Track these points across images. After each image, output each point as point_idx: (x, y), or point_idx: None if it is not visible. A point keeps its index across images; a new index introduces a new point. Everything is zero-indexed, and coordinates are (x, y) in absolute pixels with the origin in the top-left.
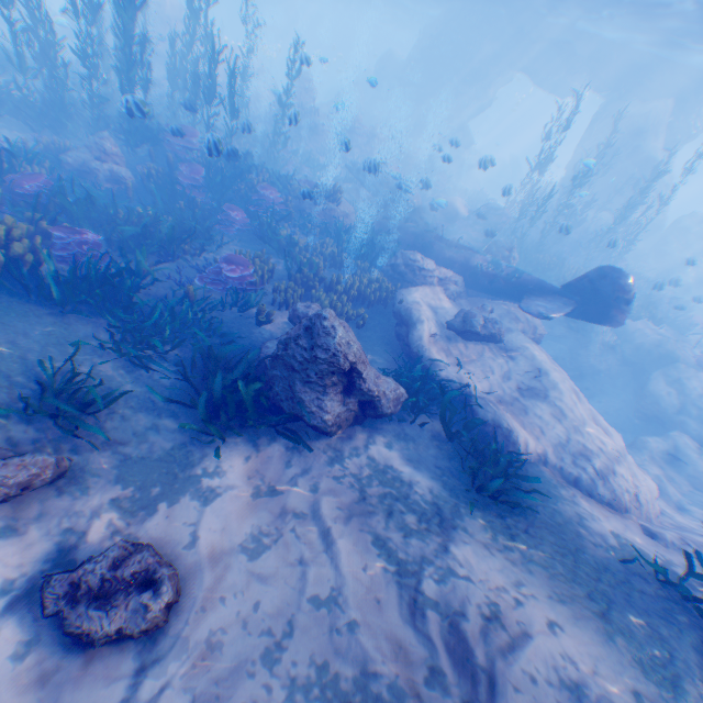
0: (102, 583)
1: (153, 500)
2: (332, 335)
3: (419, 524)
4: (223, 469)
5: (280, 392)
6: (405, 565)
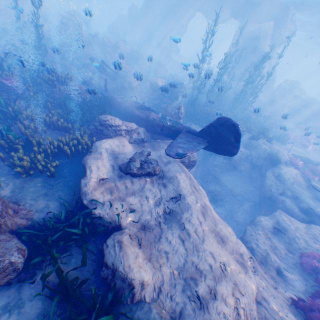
0: None
1: None
2: None
3: None
4: None
5: None
6: None
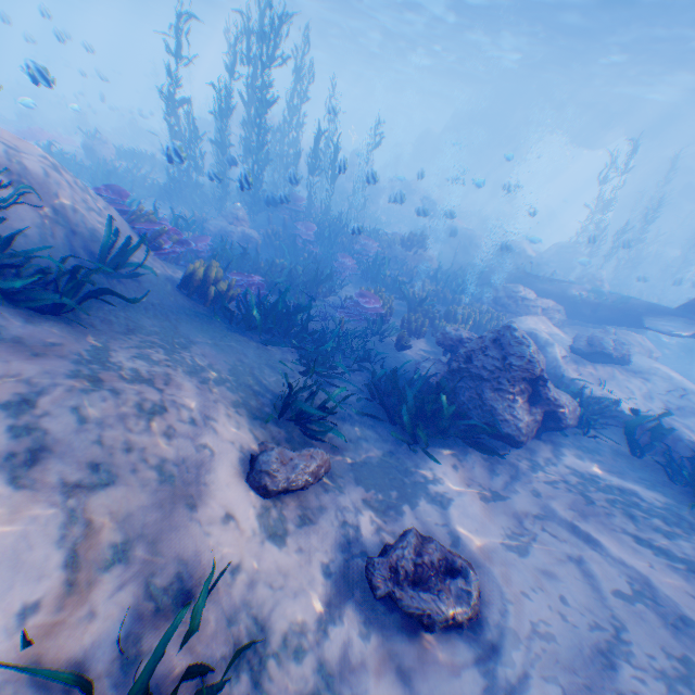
0: (414, 568)
1: (394, 501)
2: (524, 344)
3: (670, 527)
4: (438, 476)
5: (468, 403)
6: (692, 564)
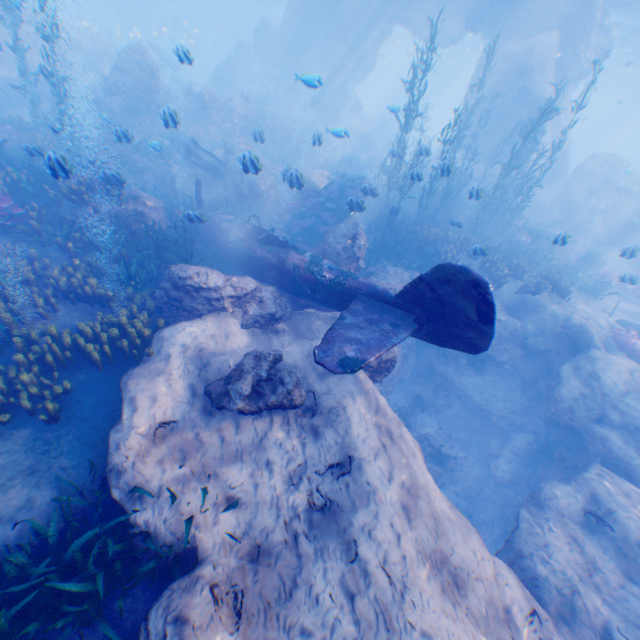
0: None
1: None
2: None
3: None
4: None
5: None
6: None
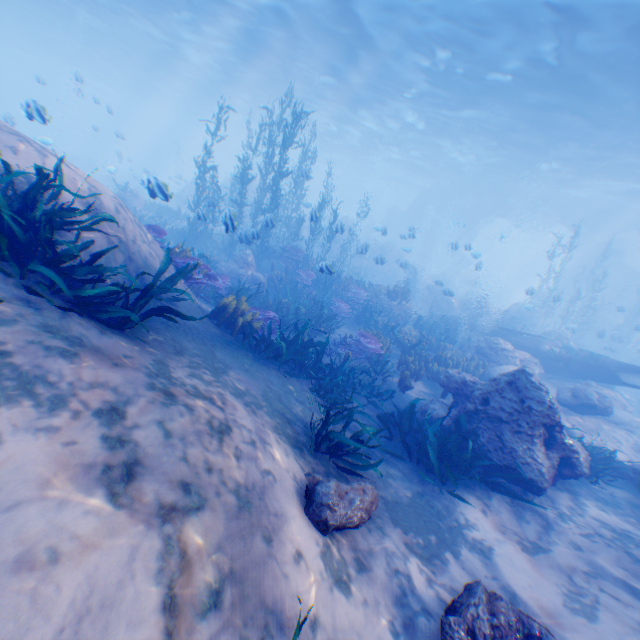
0: (492, 632)
1: (436, 548)
2: (541, 388)
3: None
4: (471, 521)
5: (488, 444)
6: None
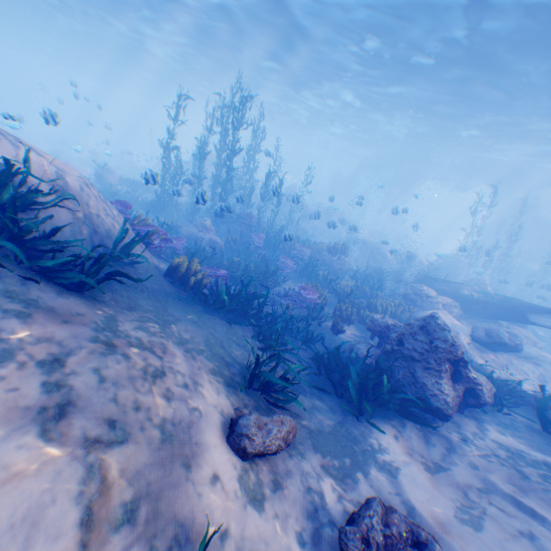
0: (383, 540)
1: (349, 469)
2: (446, 330)
3: None
4: (383, 445)
5: (402, 379)
6: None
